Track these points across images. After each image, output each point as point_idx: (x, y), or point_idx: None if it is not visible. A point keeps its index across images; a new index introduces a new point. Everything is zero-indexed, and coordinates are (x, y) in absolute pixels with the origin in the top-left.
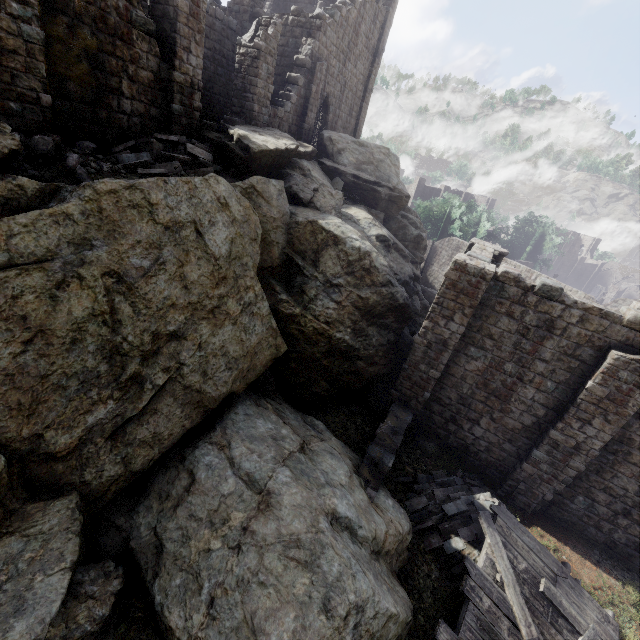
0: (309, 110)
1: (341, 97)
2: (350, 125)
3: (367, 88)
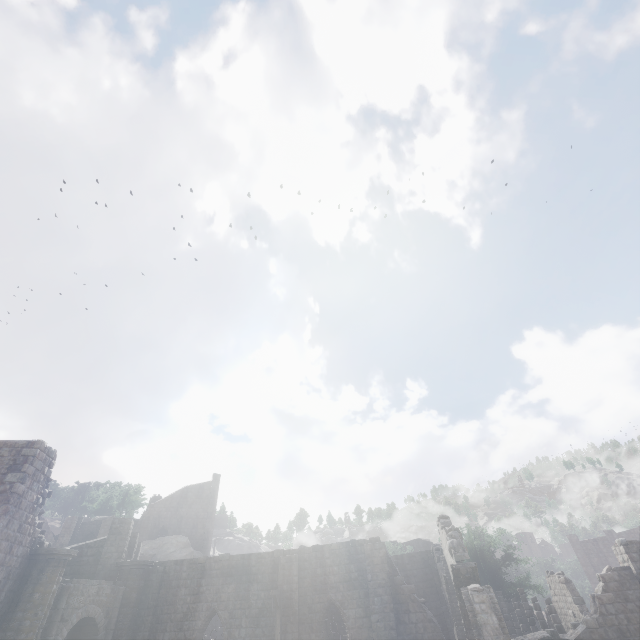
0: (141, 536)
1: (180, 523)
2: (198, 532)
3: (208, 512)
